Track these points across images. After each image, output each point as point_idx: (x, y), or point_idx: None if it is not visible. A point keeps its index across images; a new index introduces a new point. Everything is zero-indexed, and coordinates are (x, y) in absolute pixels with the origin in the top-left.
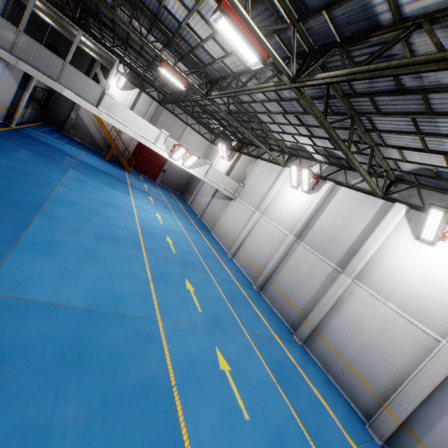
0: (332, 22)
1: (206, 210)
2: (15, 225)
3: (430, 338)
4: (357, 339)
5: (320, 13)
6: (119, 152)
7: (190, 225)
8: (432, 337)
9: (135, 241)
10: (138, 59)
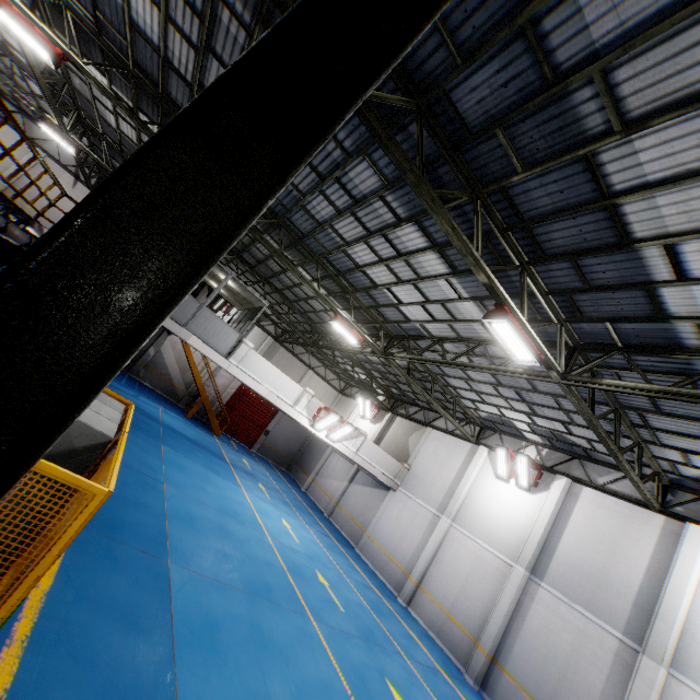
0: (615, 331)
1: (340, 503)
2: (155, 588)
3: None
4: None
5: (601, 322)
6: (210, 406)
7: (326, 536)
8: None
9: (290, 591)
10: (271, 294)
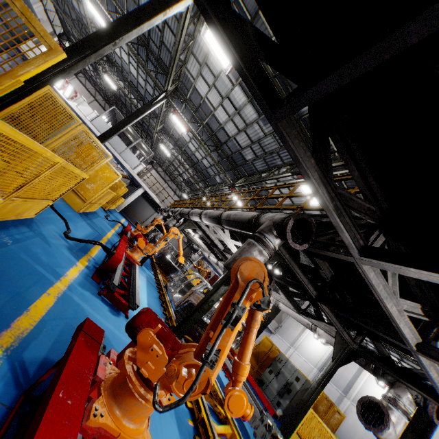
0: None
1: None
2: None
3: None
4: (354, 436)
5: None
6: None
7: None
8: None
9: None
10: None
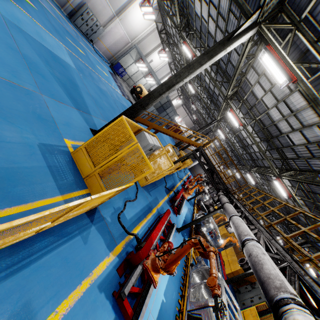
0: None
1: None
2: None
3: None
4: None
5: None
6: None
7: None
8: None
9: None
10: None
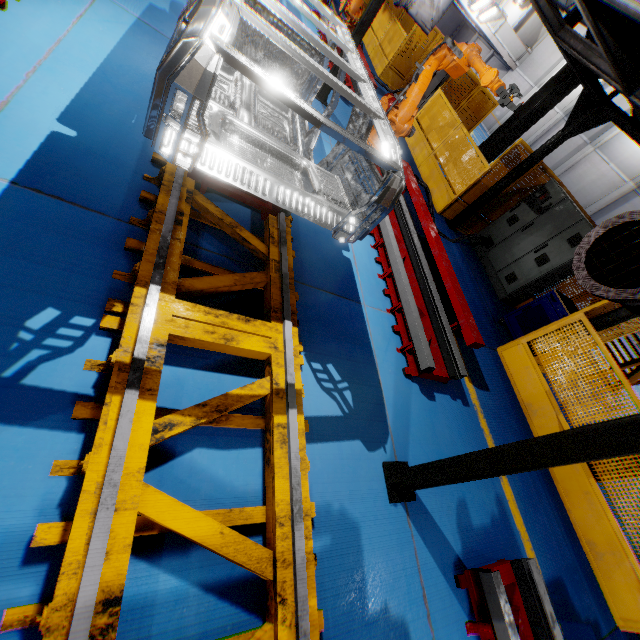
0: None
1: None
2: None
3: (621, 182)
4: (574, 188)
5: None
6: None
7: None
8: (623, 181)
9: None
10: None
